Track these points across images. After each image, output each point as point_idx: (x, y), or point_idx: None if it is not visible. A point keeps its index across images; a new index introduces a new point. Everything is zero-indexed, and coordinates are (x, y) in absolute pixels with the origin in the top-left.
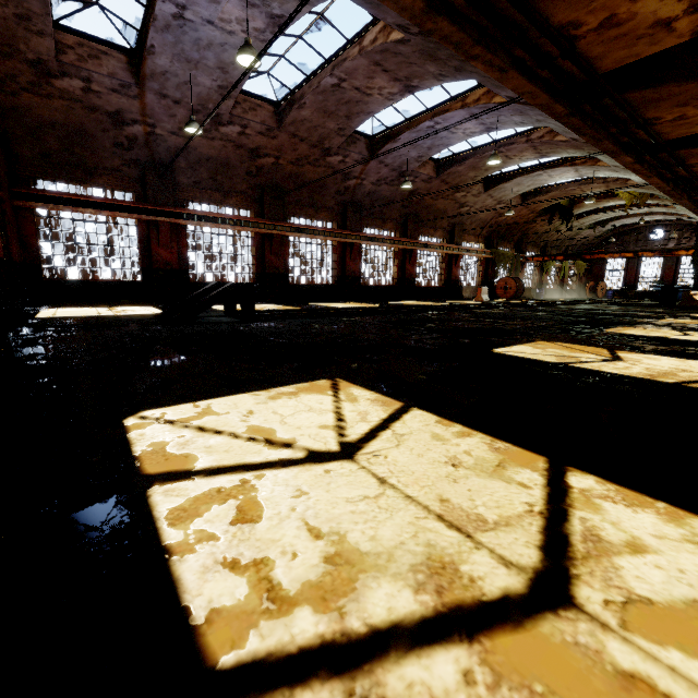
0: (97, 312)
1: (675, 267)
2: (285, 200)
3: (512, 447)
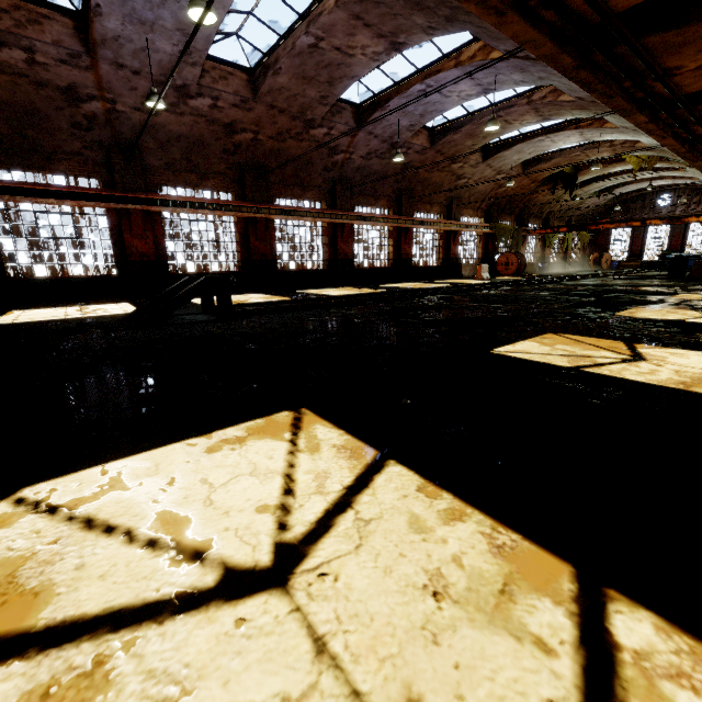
0: (64, 314)
1: (683, 234)
2: (268, 179)
3: (521, 543)
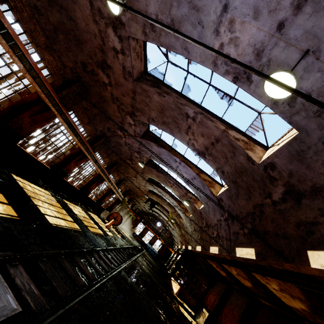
0: None
1: (156, 239)
2: (81, 100)
3: None
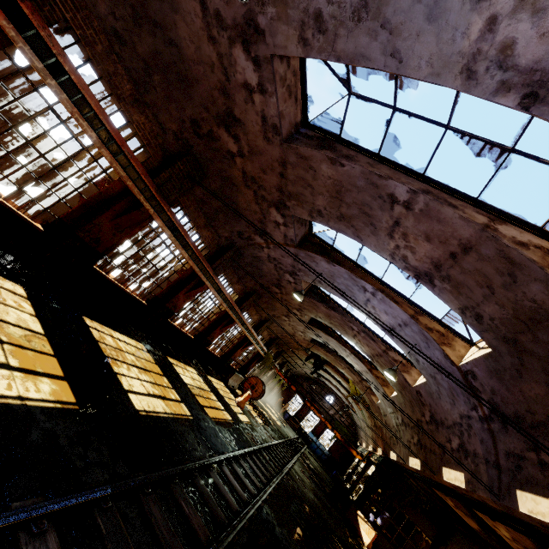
0: None
1: (325, 427)
2: (194, 186)
3: None
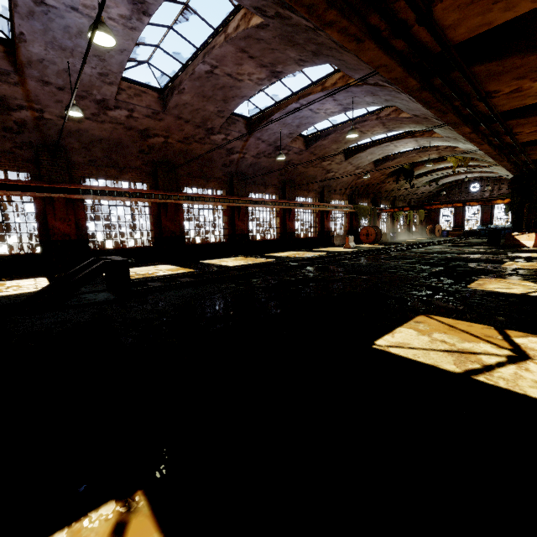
0: None
1: (491, 211)
2: (177, 173)
3: None
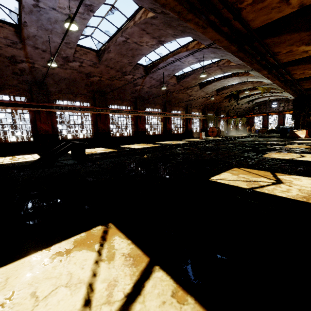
0: (2, 161)
1: (283, 118)
2: (106, 97)
3: None
